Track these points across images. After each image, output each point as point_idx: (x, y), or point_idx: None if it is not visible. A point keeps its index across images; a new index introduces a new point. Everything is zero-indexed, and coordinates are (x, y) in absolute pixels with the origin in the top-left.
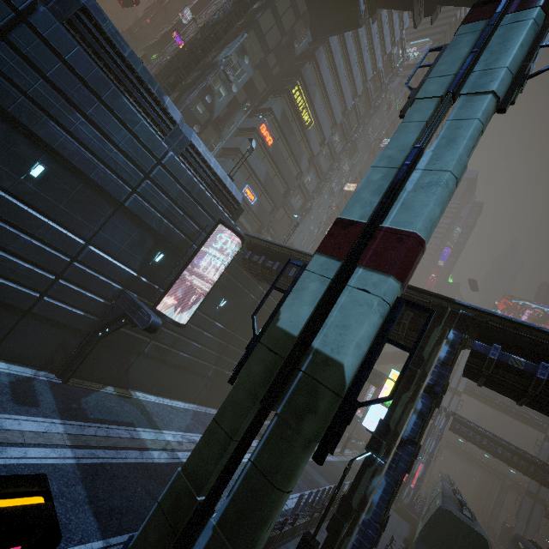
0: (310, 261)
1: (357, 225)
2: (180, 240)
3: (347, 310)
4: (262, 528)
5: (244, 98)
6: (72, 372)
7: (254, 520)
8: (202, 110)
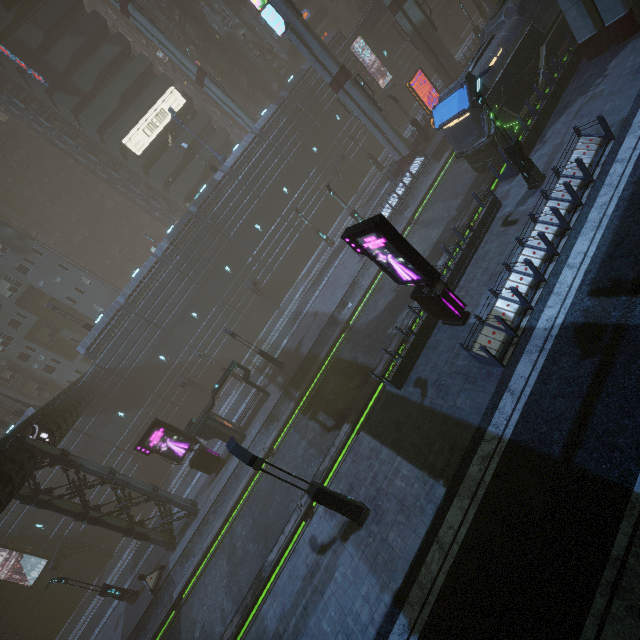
0: (397, 20)
1: (392, 3)
2: (356, 72)
3: (412, 15)
4: (443, 47)
5: (232, 10)
6: (399, 123)
7: (441, 49)
8: (257, 52)
